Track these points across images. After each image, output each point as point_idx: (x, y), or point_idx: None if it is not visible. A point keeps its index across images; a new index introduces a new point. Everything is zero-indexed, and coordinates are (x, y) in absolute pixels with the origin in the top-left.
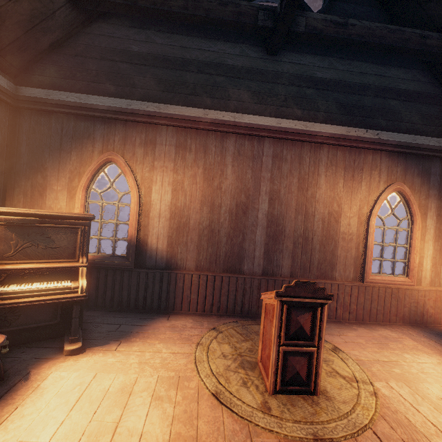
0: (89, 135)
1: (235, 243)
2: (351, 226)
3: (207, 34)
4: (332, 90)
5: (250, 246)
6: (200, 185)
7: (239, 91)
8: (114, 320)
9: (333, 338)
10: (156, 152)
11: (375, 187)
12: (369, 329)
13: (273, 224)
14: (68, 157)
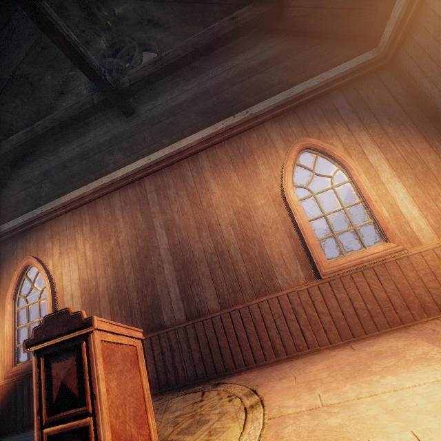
0: (14, 251)
1: (146, 294)
2: (268, 214)
3: (81, 133)
4: (190, 106)
5: (163, 291)
6: (100, 250)
7: (114, 155)
8: (26, 439)
9: (277, 383)
10: (61, 240)
11: (275, 159)
12: (358, 347)
13: (178, 254)
14: (2, 277)
